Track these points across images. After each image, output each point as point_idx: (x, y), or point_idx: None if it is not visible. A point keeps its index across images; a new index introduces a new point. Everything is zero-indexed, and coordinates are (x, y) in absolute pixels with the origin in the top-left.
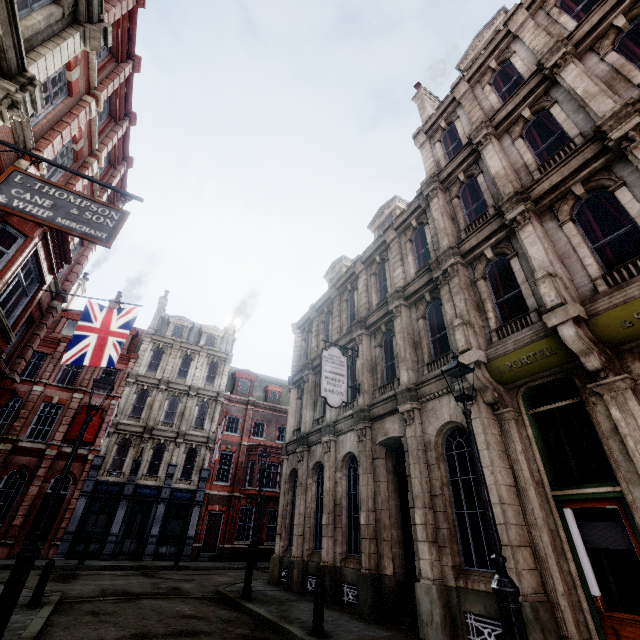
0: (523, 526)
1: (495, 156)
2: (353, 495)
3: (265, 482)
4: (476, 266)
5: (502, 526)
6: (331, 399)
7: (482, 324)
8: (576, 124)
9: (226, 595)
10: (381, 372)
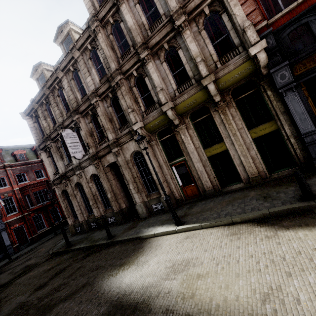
0: (163, 176)
1: (128, 14)
2: (100, 189)
3: (40, 200)
4: (130, 80)
5: None
6: (77, 156)
7: (138, 109)
8: (162, 6)
9: (59, 251)
10: (96, 135)
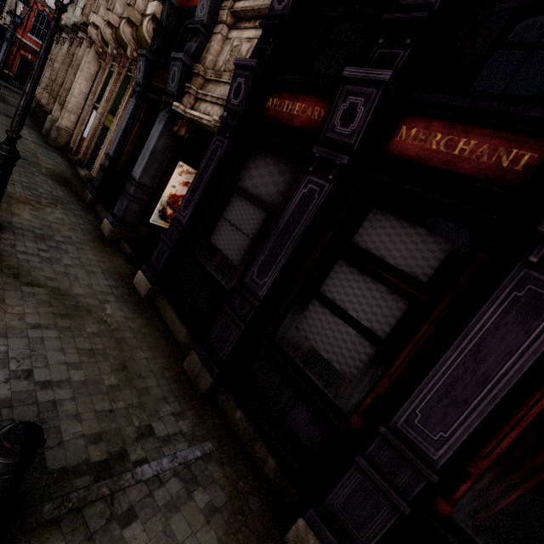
0: (80, 109)
1: None
2: None
3: None
4: None
5: (67, 102)
6: None
7: None
8: None
9: None
10: None
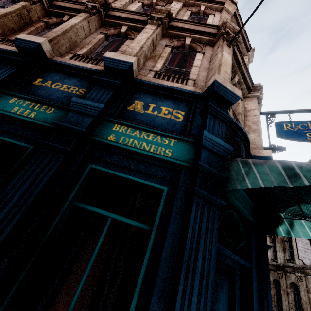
0: None
1: None
2: None
3: None
4: None
5: None
6: (305, 261)
7: None
8: None
9: None
10: None
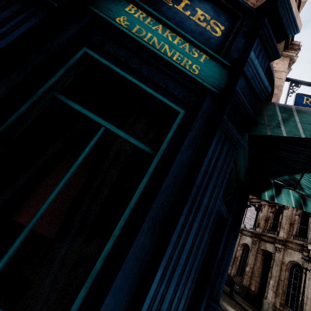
0: None
1: None
2: (243, 258)
3: None
4: None
5: (304, 303)
6: (247, 226)
7: None
8: None
9: None
10: (270, 223)
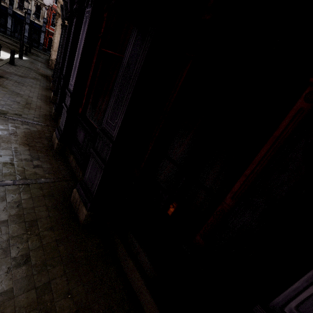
0: None
1: None
2: None
3: None
4: None
5: (53, 47)
6: (45, 1)
7: None
8: None
9: None
10: None
